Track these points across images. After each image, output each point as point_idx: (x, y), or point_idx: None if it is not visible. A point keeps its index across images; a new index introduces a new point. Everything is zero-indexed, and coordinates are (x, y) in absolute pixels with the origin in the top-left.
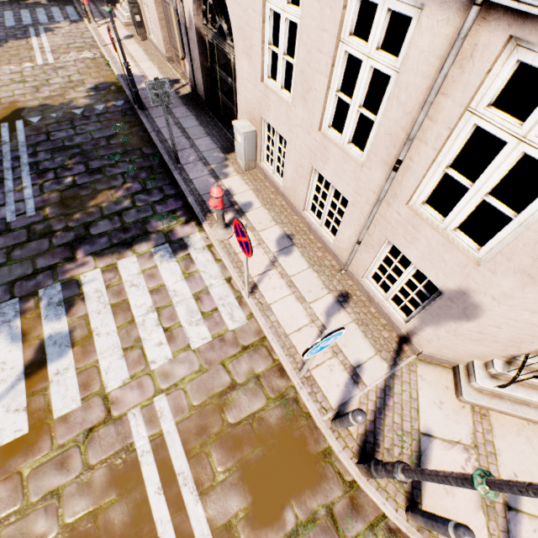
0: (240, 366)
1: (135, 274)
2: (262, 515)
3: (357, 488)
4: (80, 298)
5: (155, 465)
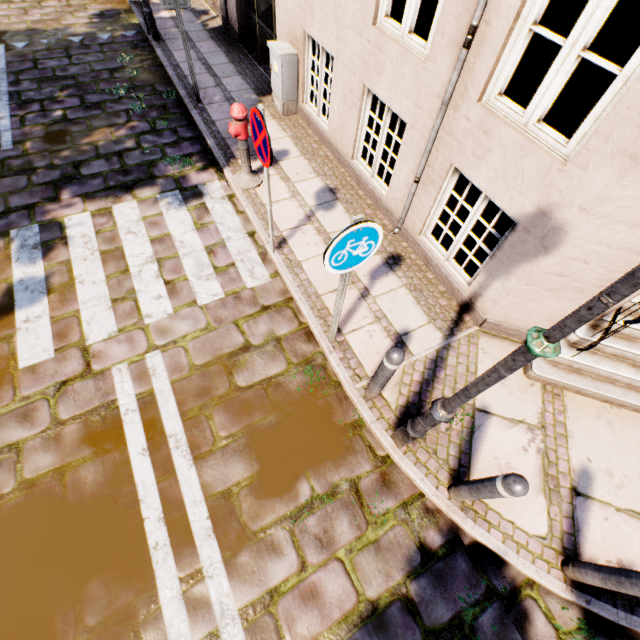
0: (258, 327)
1: (134, 221)
2: (270, 485)
3: (391, 464)
4: (62, 242)
5: (141, 425)
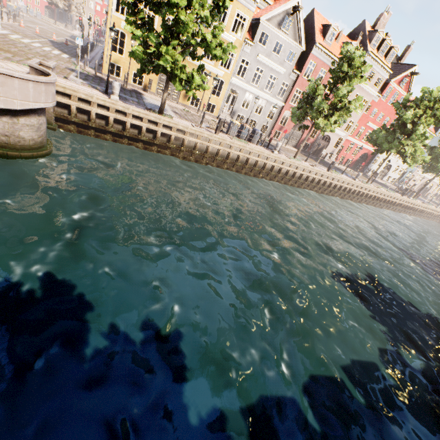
0: None
1: None
2: None
3: None
4: None
5: None
